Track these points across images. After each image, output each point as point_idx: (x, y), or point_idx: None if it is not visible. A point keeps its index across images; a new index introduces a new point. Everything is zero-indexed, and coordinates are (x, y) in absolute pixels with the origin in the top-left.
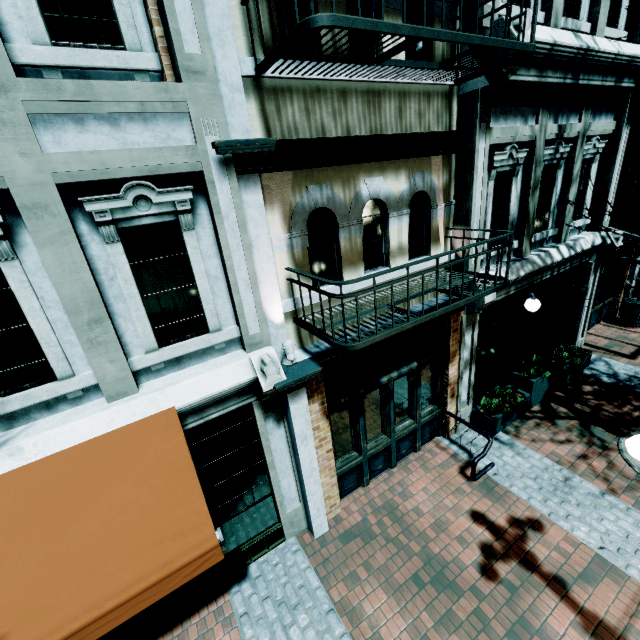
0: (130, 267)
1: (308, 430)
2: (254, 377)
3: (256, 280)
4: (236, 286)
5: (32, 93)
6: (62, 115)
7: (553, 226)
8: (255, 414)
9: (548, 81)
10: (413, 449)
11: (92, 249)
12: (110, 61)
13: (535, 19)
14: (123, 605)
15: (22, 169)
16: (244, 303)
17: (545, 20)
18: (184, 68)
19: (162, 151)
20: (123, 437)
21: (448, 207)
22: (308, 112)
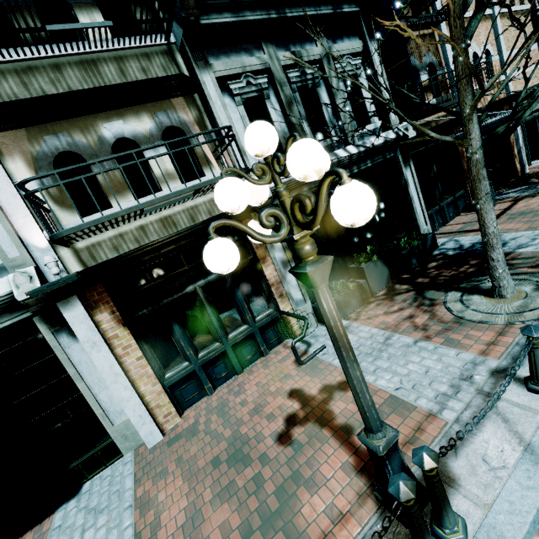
0: None
1: (96, 336)
2: (11, 290)
3: (1, 212)
4: None
5: None
6: None
7: (339, 134)
8: (40, 329)
9: (249, 19)
10: (261, 354)
11: None
12: None
13: None
14: None
15: None
16: None
17: None
18: None
19: None
20: None
21: (208, 135)
22: (26, 84)
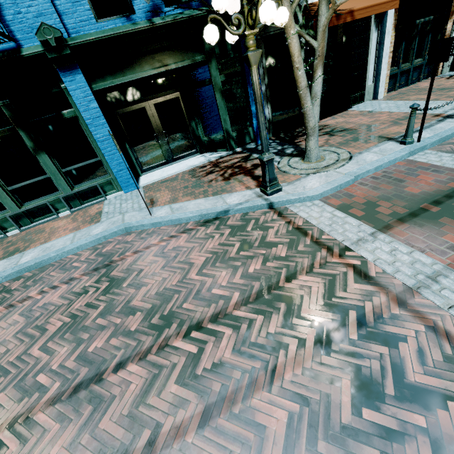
0: None
1: (390, 28)
2: None
3: None
4: None
5: None
6: None
7: None
8: (372, 17)
9: None
10: (417, 80)
11: None
12: None
13: None
14: (379, 6)
15: None
16: None
17: None
18: None
19: None
20: None
21: None
22: None
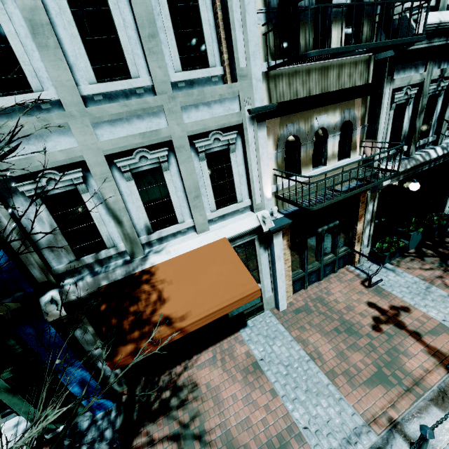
0: (208, 171)
1: (281, 254)
2: (259, 225)
3: (261, 176)
4: (252, 179)
5: (183, 98)
6: (191, 105)
7: (433, 134)
8: (255, 244)
9: (435, 45)
10: (332, 271)
11: (194, 164)
12: (203, 74)
13: (426, 20)
14: (228, 306)
15: (177, 131)
16: (255, 188)
17: (436, 3)
18: (239, 75)
19: (227, 116)
20: (207, 249)
21: (363, 128)
22: (290, 85)
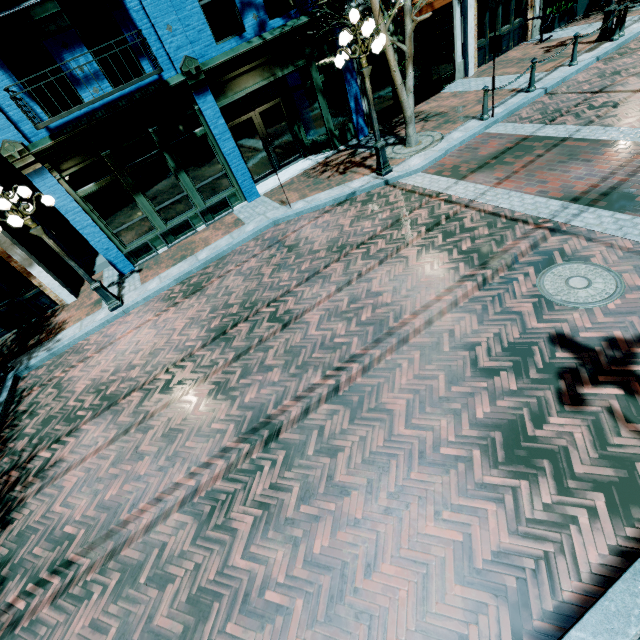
0: None
1: (472, 2)
2: None
3: None
4: None
5: None
6: None
7: None
8: None
9: None
10: (508, 49)
11: None
12: None
13: None
14: None
15: None
16: None
17: None
18: None
19: None
20: None
21: None
22: None
